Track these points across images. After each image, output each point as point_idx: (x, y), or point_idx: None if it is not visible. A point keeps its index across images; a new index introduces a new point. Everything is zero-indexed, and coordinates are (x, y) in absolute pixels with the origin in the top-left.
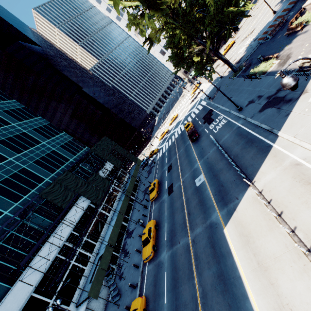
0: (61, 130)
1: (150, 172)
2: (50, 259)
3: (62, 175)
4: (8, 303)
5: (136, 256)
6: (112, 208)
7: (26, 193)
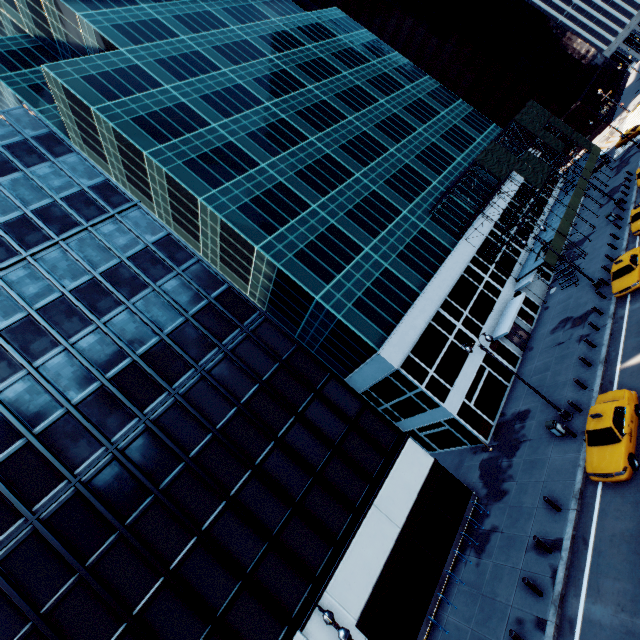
0: (457, 97)
1: (626, 165)
2: (483, 235)
3: (490, 146)
4: (461, 250)
5: (605, 247)
6: (541, 214)
7: (444, 170)
